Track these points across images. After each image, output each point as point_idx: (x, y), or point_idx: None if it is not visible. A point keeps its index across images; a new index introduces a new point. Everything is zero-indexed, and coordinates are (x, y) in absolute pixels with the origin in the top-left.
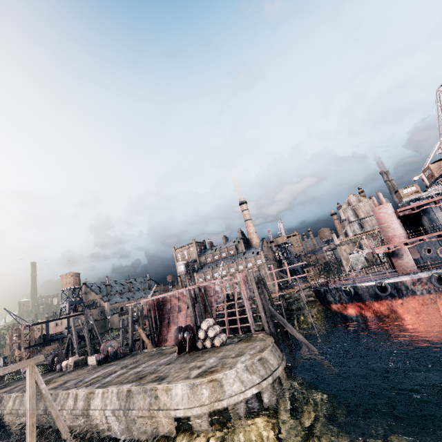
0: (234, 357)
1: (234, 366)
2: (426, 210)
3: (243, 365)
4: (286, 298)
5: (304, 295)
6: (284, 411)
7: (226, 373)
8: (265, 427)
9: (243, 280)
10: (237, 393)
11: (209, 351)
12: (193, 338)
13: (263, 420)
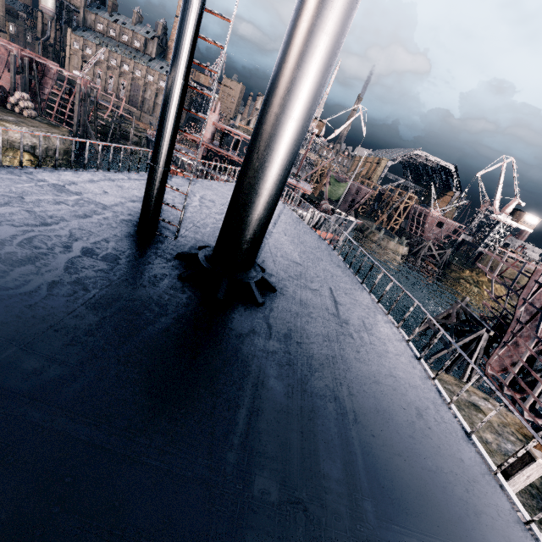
0: (29, 125)
1: (21, 126)
2: (228, 134)
3: (28, 130)
4: (137, 131)
5: (134, 133)
6: (48, 163)
7: (13, 127)
8: (28, 159)
9: (84, 87)
10: (17, 138)
11: (15, 115)
12: (5, 98)
13: (29, 156)
